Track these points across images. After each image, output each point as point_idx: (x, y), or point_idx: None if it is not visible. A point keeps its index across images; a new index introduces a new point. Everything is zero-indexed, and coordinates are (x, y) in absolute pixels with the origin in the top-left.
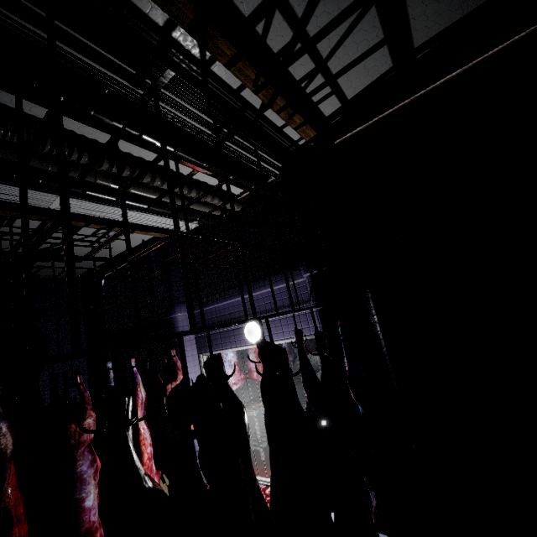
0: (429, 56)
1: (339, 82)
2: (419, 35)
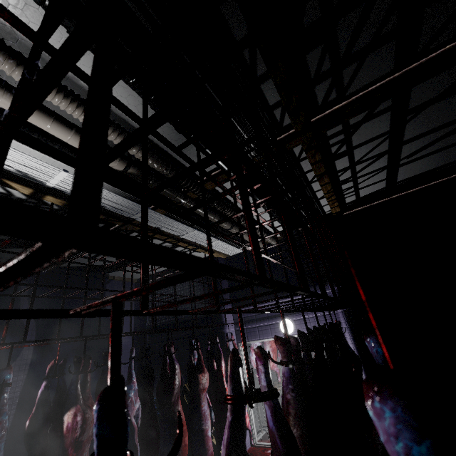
0: (401, 184)
1: (359, 191)
2: (400, 178)
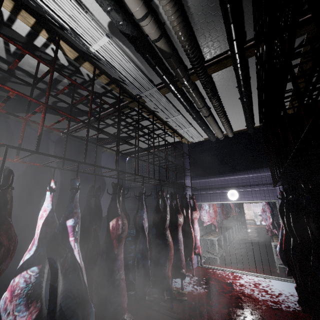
0: None
1: None
2: None
